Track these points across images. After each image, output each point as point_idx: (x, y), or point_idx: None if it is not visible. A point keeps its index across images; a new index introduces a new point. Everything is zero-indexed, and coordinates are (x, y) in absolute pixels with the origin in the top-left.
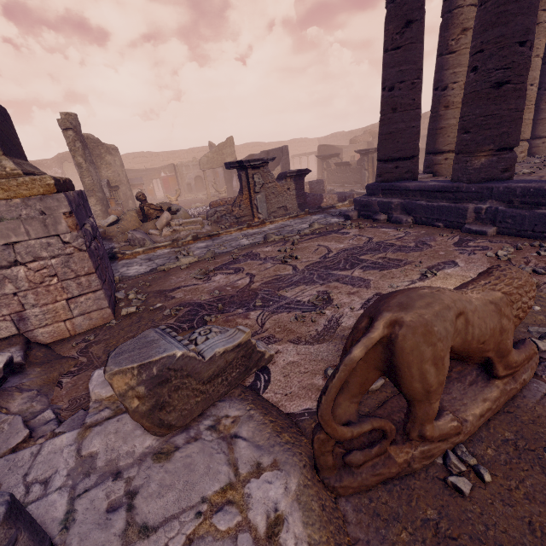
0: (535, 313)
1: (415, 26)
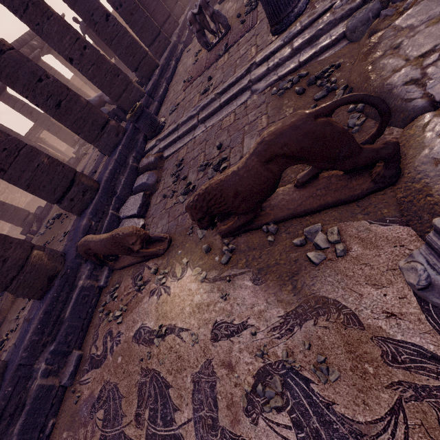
0: (185, 249)
1: None
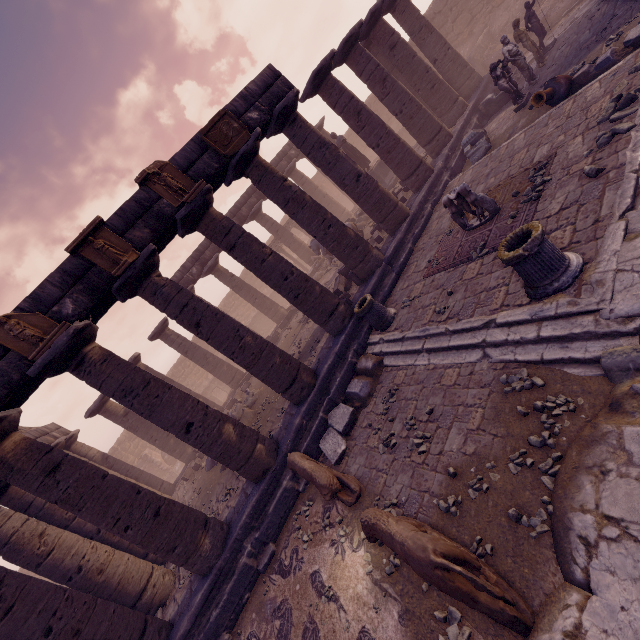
0: None
1: (9, 579)
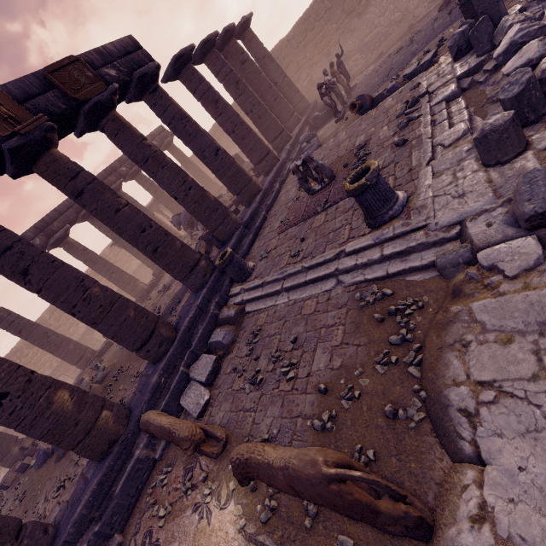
0: None
1: None
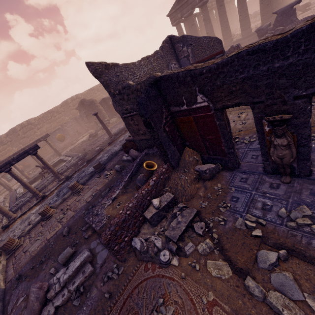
0: None
1: None
